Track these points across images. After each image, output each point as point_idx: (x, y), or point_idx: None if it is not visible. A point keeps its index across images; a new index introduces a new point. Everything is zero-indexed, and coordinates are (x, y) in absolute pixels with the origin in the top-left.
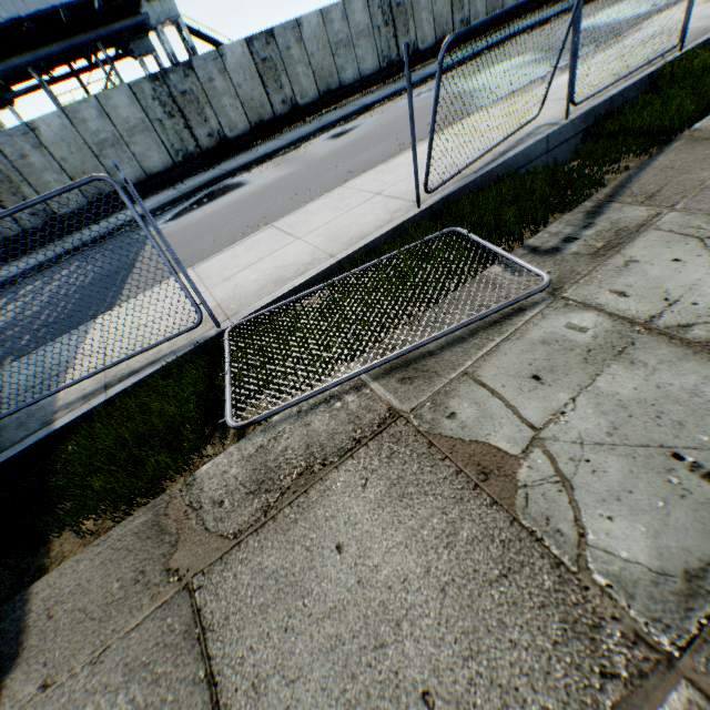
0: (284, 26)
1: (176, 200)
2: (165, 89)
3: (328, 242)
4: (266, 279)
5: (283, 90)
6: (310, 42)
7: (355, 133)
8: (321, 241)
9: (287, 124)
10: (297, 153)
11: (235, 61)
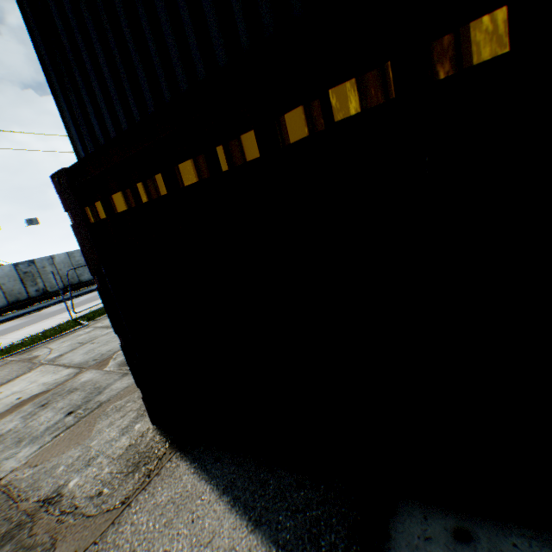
0: (43, 258)
1: None
2: None
3: (24, 335)
4: None
5: (39, 285)
6: (60, 264)
7: (78, 301)
8: (21, 336)
9: (40, 301)
10: (38, 313)
11: (5, 273)
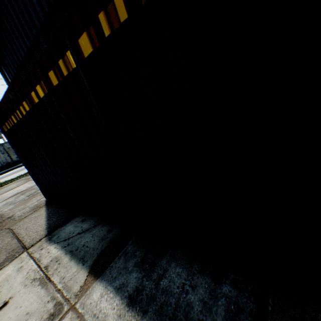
0: None
1: (1, 174)
2: (3, 147)
3: None
4: (16, 176)
5: None
6: None
7: None
8: None
9: None
10: None
11: None
